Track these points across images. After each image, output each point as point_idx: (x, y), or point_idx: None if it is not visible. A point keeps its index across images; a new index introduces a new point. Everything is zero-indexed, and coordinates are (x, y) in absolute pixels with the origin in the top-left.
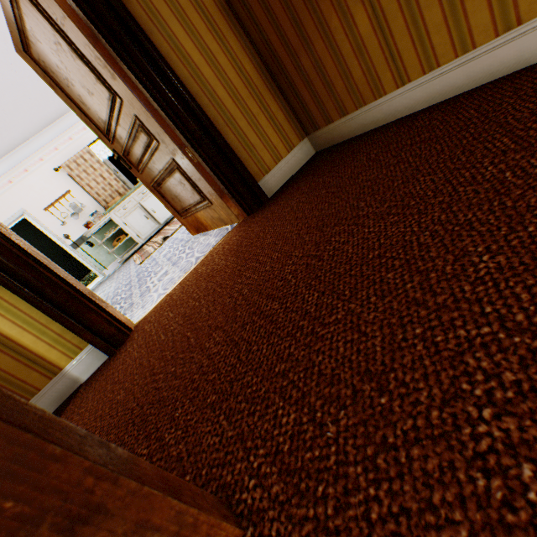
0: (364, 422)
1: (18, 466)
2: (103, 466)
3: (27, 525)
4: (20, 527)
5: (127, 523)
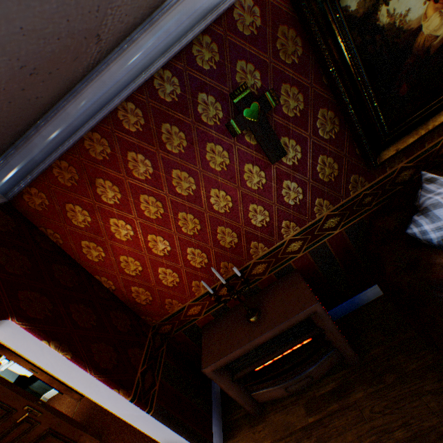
0: (114, 438)
1: (77, 429)
2: (84, 431)
3: (77, 433)
4: (77, 433)
5: (86, 436)
